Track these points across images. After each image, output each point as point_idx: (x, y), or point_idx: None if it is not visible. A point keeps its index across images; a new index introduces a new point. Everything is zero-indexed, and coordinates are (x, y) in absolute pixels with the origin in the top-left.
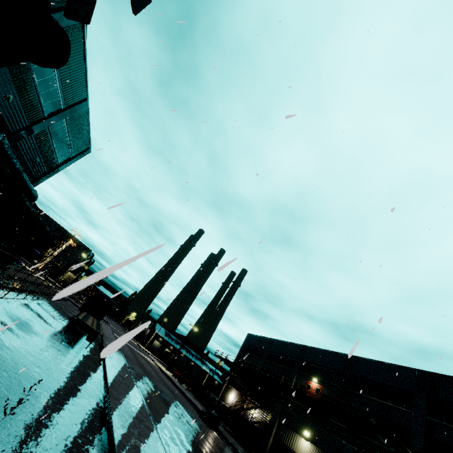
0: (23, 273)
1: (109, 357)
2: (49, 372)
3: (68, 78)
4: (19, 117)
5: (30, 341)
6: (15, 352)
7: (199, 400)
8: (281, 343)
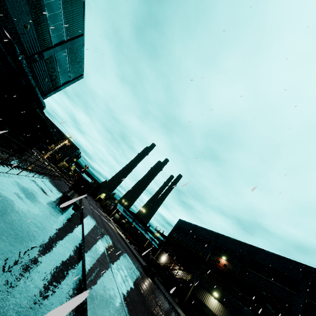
0: (34, 159)
1: (86, 223)
2: (45, 232)
3: (70, 15)
4: (34, 43)
5: (33, 207)
6: (22, 214)
7: (142, 257)
8: (202, 229)
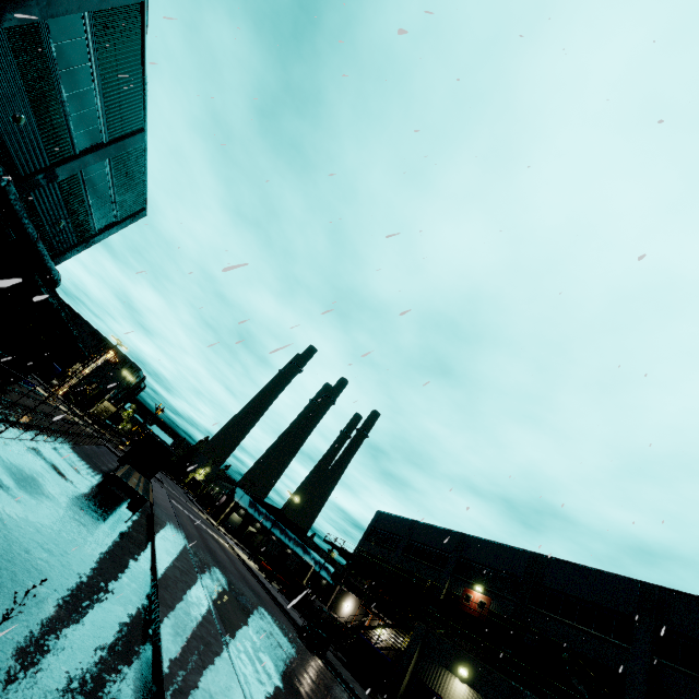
0: (34, 400)
1: (161, 537)
2: (65, 560)
3: (115, 93)
4: (35, 151)
5: (36, 508)
6: (12, 525)
7: (298, 609)
8: (428, 528)
